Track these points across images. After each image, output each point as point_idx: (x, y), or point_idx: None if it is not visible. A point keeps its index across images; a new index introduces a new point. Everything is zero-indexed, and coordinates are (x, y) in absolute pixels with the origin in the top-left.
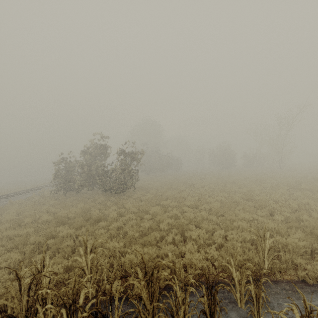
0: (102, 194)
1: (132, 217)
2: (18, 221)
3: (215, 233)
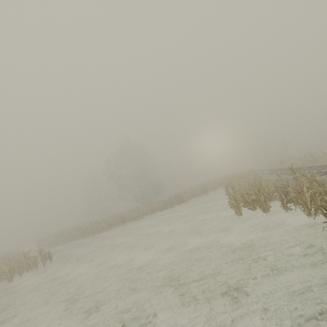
0: None
1: None
2: None
3: None
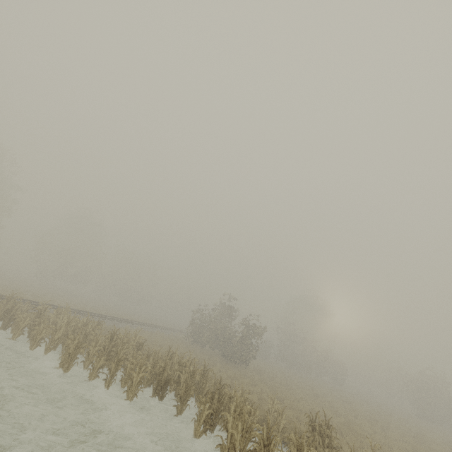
0: (219, 357)
1: (225, 376)
2: (162, 344)
3: (264, 405)
